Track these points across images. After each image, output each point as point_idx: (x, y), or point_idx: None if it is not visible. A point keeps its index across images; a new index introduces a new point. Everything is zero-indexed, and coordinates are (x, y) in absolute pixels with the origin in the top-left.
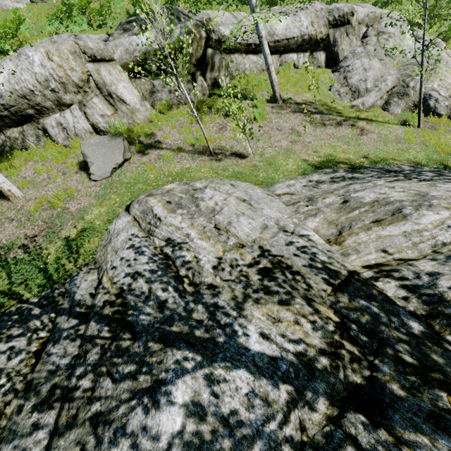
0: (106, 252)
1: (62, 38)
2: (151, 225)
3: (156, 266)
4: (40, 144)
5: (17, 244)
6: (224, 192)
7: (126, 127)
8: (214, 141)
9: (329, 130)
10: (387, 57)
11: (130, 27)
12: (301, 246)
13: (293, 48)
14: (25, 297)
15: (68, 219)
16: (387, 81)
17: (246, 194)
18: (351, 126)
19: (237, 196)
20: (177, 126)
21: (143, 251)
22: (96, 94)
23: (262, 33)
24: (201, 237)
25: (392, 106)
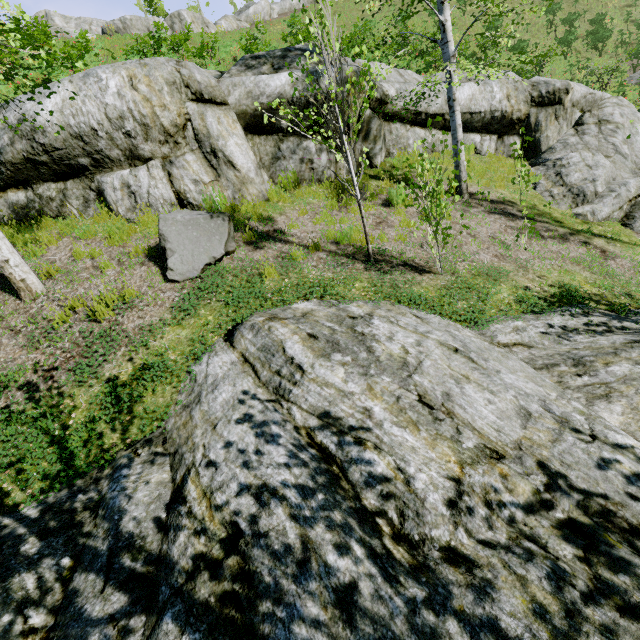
0: (191, 422)
1: (157, 61)
2: (282, 378)
3: (310, 476)
4: (88, 212)
5: (18, 381)
6: (410, 329)
7: (228, 204)
8: (372, 240)
9: (552, 246)
10: (617, 154)
11: (256, 63)
12: (633, 473)
13: (476, 126)
14: (11, 498)
15: (120, 344)
16: (630, 185)
17: (454, 337)
18: (584, 243)
19: (440, 341)
20: (308, 211)
21: (273, 435)
22: (193, 149)
23: (456, 94)
24: (397, 419)
25: (638, 222)
